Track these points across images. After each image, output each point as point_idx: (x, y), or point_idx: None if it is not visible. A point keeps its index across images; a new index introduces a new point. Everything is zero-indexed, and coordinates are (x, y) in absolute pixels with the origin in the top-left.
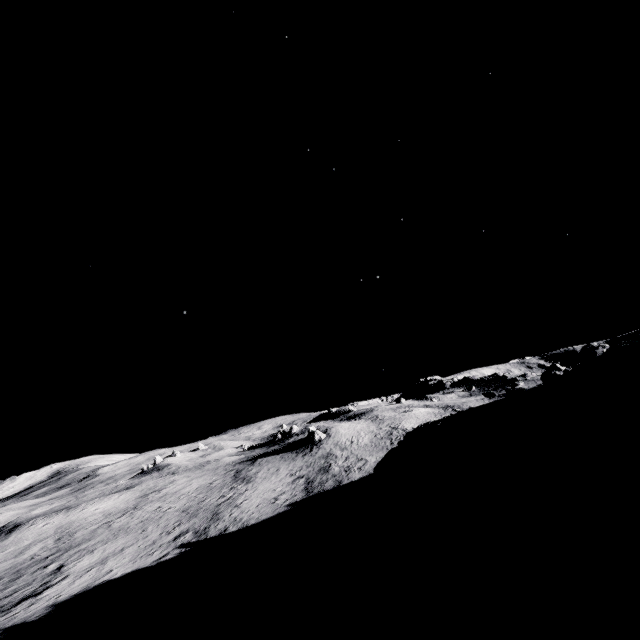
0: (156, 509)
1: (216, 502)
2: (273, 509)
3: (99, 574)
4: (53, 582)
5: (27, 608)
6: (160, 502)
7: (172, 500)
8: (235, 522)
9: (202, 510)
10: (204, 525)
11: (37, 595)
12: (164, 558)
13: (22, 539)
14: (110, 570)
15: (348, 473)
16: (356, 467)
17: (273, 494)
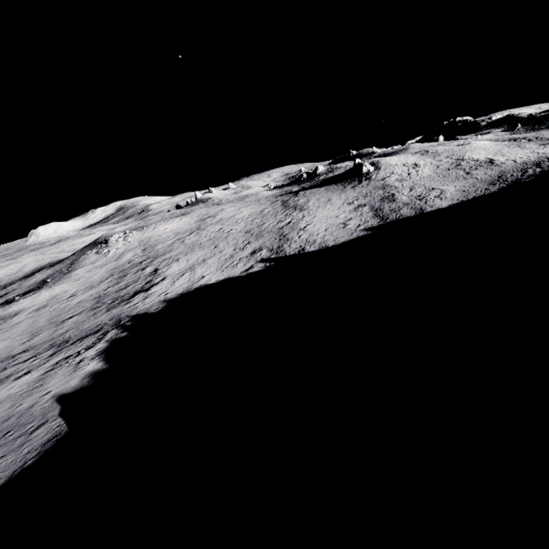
0: (219, 230)
1: (276, 226)
2: (348, 233)
3: (193, 279)
4: (155, 282)
5: (143, 301)
6: (219, 225)
7: (230, 224)
8: (309, 243)
9: (265, 232)
10: (276, 244)
11: (146, 291)
12: (251, 270)
13: (115, 248)
14: (202, 276)
15: (425, 201)
16: (432, 196)
17: (338, 220)
